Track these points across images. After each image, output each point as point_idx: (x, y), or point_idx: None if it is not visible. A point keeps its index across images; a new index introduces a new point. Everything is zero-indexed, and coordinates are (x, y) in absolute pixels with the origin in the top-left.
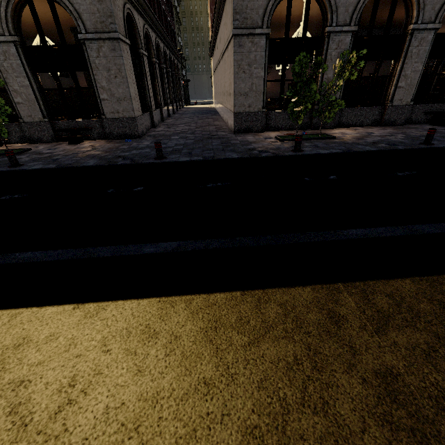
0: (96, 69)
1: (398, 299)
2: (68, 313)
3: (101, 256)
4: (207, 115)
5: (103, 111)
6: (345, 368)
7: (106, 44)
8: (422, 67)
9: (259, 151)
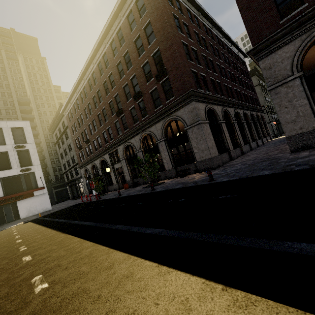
0: (191, 139)
1: None
2: (105, 250)
3: (133, 230)
4: (285, 142)
5: (195, 158)
6: None
7: (195, 127)
8: None
9: (296, 166)
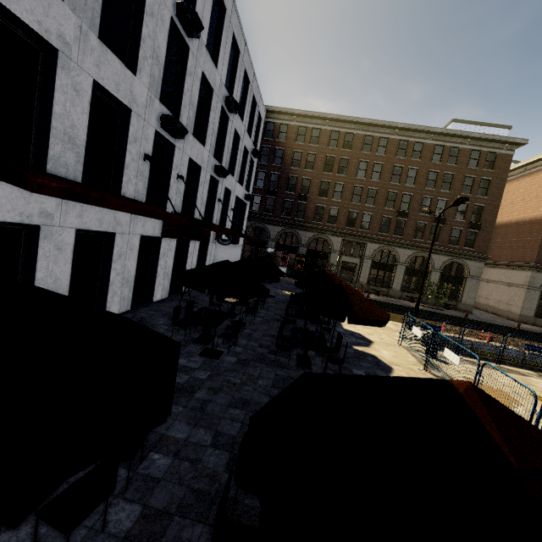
0: (466, 286)
1: None
2: None
3: None
4: None
5: (460, 300)
6: None
7: (474, 280)
8: None
9: None
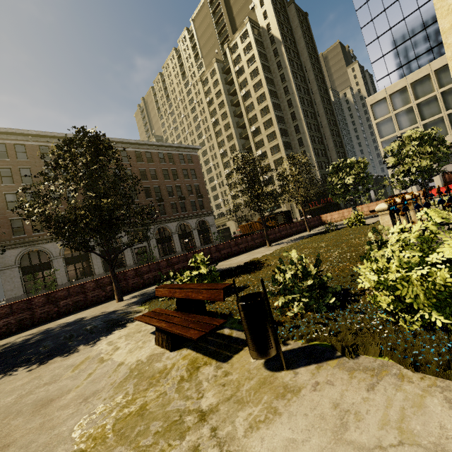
0: None
1: None
2: None
3: None
4: None
5: None
6: None
7: None
8: (102, 260)
9: None
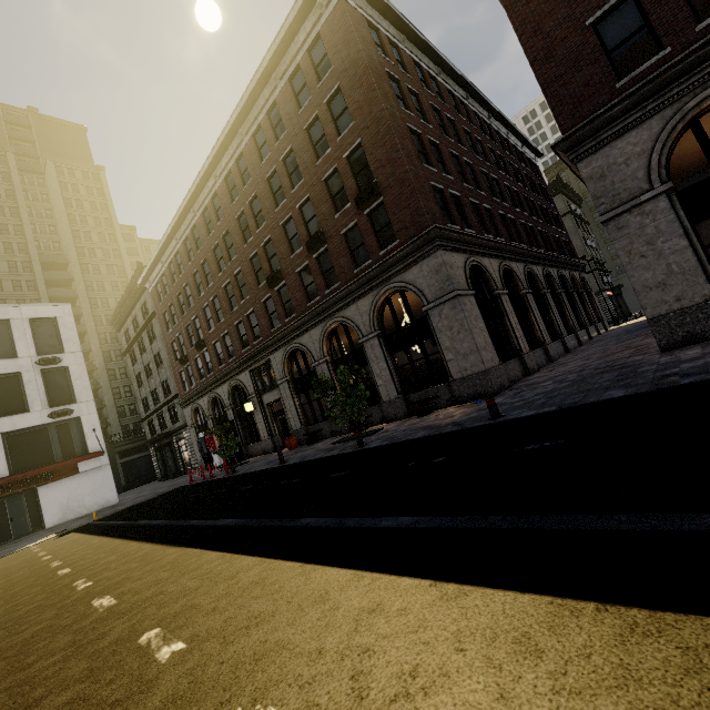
0: (439, 332)
1: (707, 661)
2: (294, 568)
3: (347, 525)
4: (640, 332)
5: (450, 373)
6: (461, 708)
7: (446, 306)
8: None
9: (681, 376)
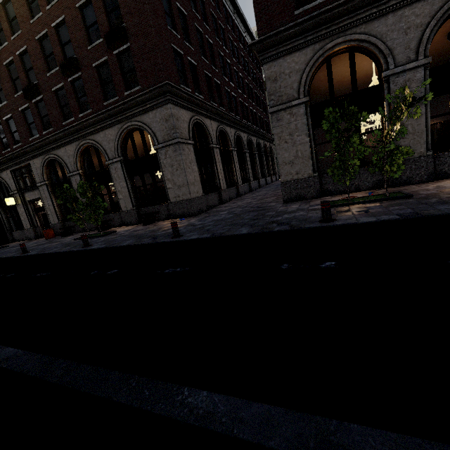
0: (164, 167)
1: None
2: None
3: None
4: None
5: (169, 197)
6: None
7: (171, 148)
8: None
9: (278, 224)
